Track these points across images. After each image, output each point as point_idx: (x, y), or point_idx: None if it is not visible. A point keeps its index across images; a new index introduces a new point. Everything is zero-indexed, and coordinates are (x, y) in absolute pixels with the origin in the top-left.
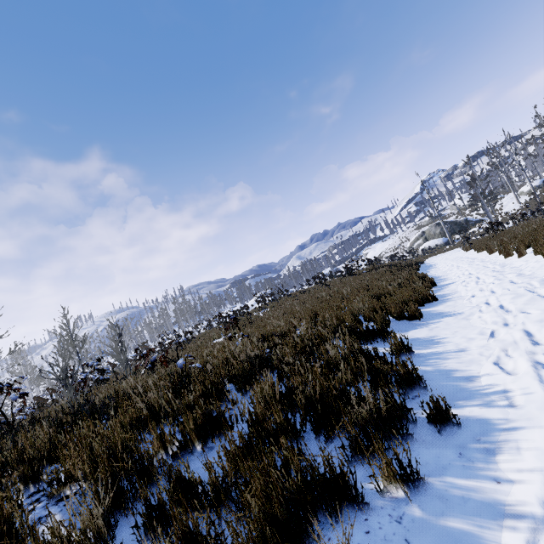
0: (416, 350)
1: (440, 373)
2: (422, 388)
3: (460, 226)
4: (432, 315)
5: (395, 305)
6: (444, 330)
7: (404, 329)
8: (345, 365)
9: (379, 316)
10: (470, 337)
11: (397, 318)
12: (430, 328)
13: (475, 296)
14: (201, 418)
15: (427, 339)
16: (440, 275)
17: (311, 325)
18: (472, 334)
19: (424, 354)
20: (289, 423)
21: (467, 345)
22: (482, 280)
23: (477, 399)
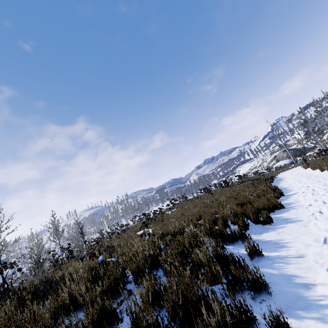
0: (266, 252)
1: (283, 277)
2: (267, 294)
3: (300, 151)
4: (279, 221)
5: (252, 213)
6: (288, 234)
7: (259, 231)
8: (208, 269)
9: (241, 221)
10: (307, 244)
11: (254, 222)
12: (278, 232)
13: (311, 205)
14: (97, 314)
15: (275, 242)
16: (287, 187)
17: (196, 226)
18: (309, 240)
19: (272, 257)
20: (159, 324)
21: (305, 251)
22: (316, 192)
23: (313, 311)
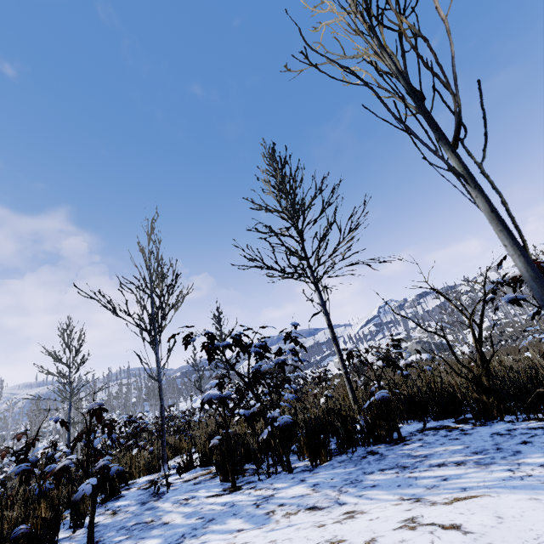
0: None
1: None
2: None
3: (437, 347)
4: None
5: None
6: None
7: None
8: None
9: None
10: None
11: None
12: None
13: None
14: None
15: None
16: None
17: None
18: None
19: None
20: None
21: None
22: None
23: None
